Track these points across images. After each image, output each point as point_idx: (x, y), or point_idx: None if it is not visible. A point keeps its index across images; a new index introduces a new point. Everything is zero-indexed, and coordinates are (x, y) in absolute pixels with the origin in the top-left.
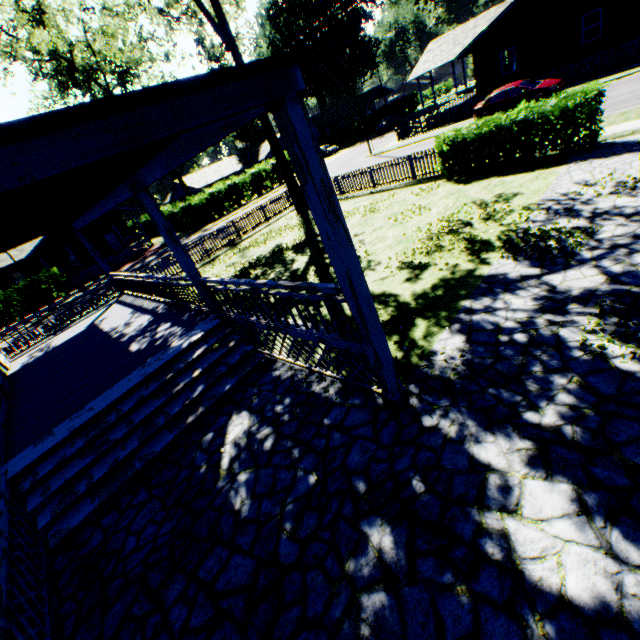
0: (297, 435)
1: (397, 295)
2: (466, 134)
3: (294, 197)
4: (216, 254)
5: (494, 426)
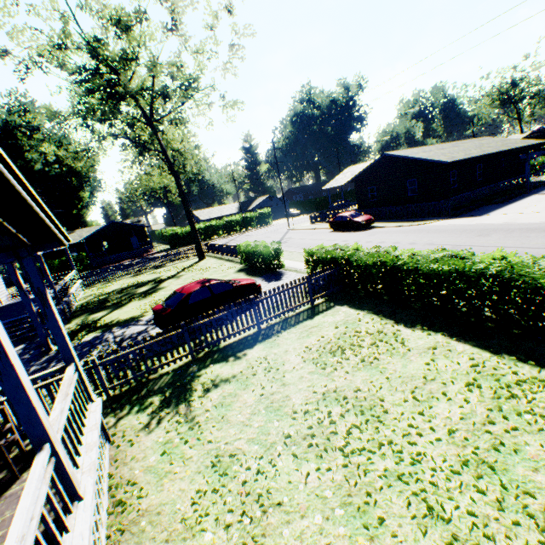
0: (22, 354)
1: (118, 318)
2: (244, 247)
3: (197, 250)
4: (147, 271)
5: (46, 362)
